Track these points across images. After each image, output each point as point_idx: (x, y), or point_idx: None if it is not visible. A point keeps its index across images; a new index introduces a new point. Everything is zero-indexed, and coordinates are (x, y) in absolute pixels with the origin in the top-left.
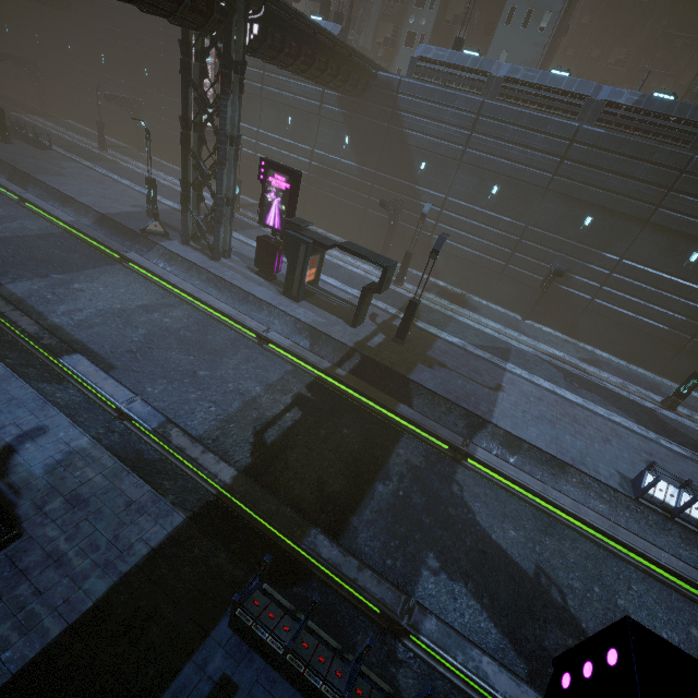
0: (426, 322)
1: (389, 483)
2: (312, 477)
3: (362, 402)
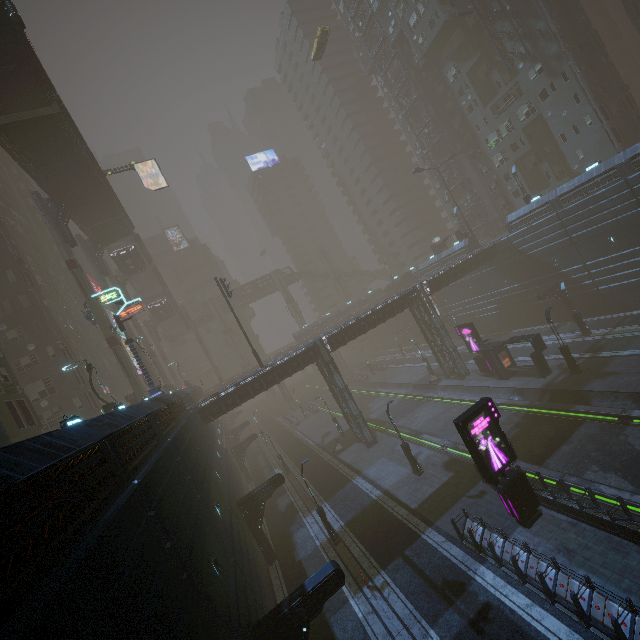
0: (607, 350)
1: (571, 444)
2: (525, 450)
3: (555, 414)
